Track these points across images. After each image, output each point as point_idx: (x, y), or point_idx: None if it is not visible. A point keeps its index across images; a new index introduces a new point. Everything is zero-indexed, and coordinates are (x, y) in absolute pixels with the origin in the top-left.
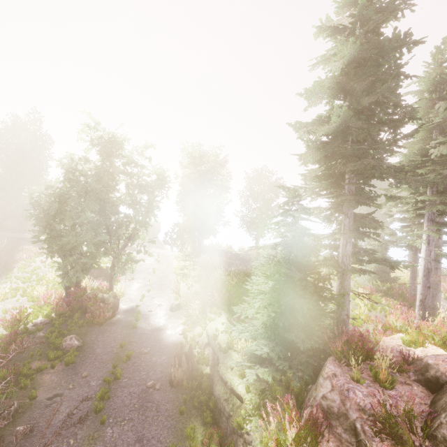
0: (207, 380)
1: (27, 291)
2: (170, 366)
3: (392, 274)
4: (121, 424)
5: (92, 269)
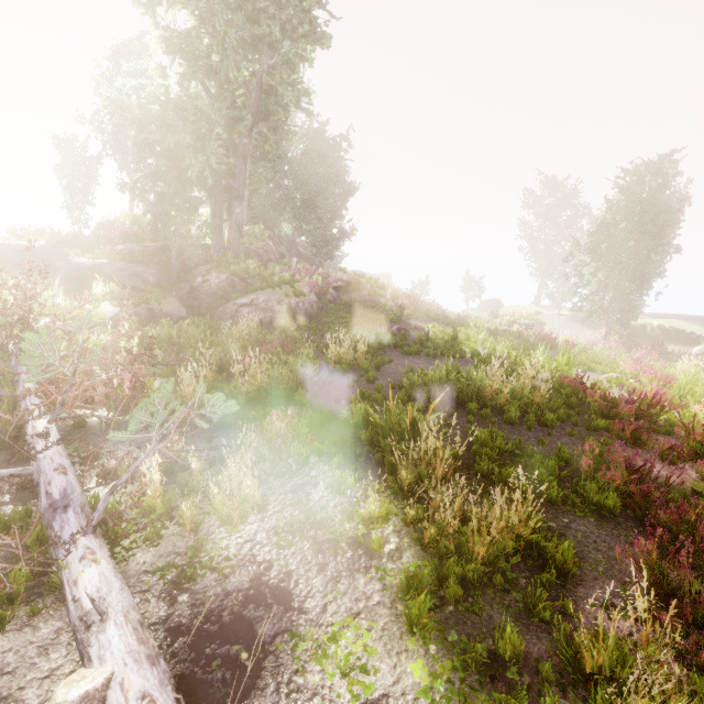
0: None
1: None
2: None
3: None
4: None
5: (537, 322)
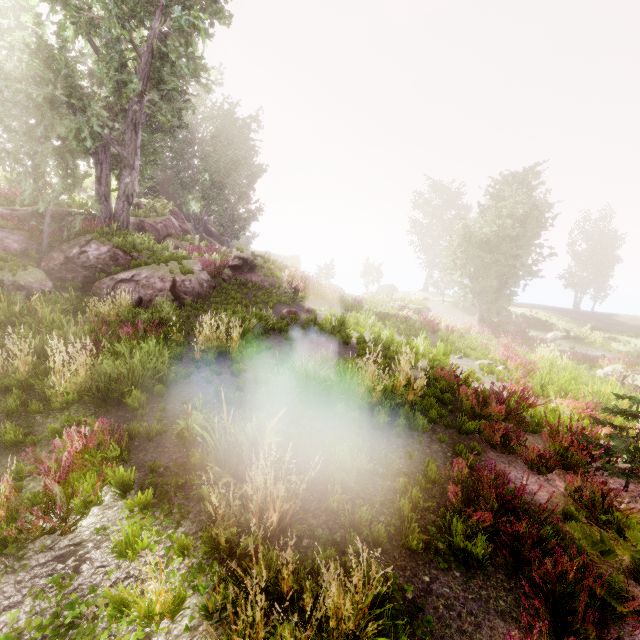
0: None
1: None
2: None
3: None
4: None
5: (424, 308)
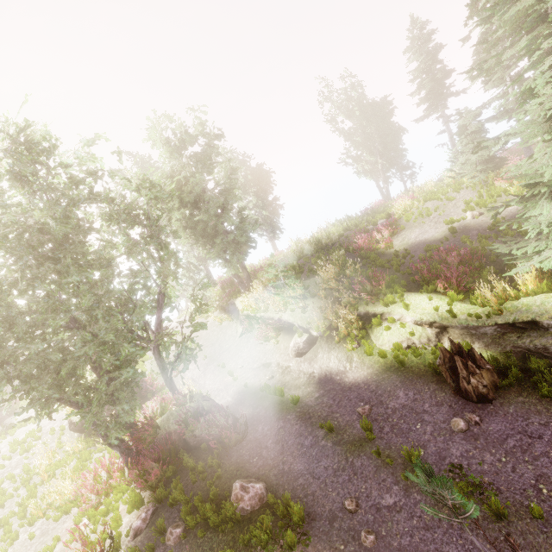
0: (509, 361)
1: (31, 510)
2: (463, 381)
3: (459, 178)
4: (548, 496)
5: None
